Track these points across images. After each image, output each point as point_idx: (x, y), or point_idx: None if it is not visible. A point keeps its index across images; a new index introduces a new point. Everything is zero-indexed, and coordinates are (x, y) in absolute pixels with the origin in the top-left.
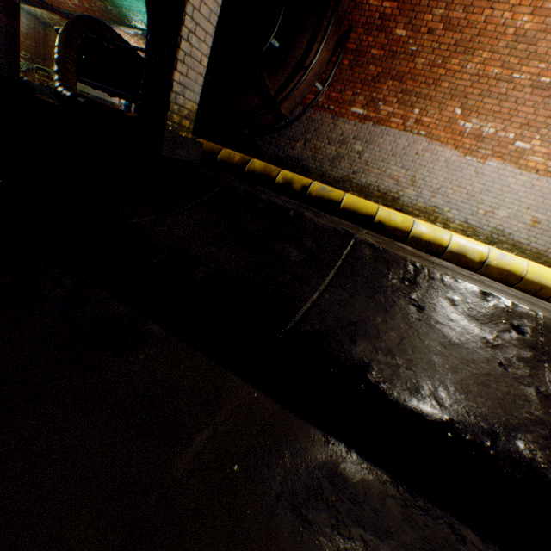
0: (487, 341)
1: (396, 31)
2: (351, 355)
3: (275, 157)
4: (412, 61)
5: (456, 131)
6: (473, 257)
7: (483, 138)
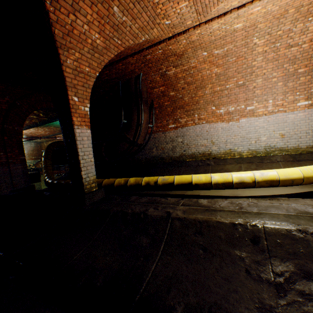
0: (239, 256)
1: (170, 94)
2: (165, 304)
3: (146, 159)
4: (183, 100)
5: (218, 115)
6: (248, 181)
7: (231, 112)
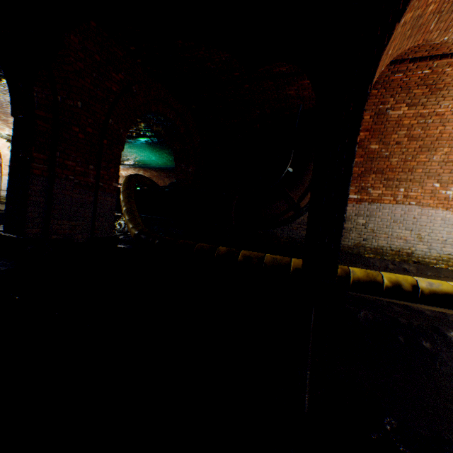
0: None
1: (370, 146)
2: None
3: (290, 238)
4: (387, 160)
5: (441, 197)
6: None
7: None
